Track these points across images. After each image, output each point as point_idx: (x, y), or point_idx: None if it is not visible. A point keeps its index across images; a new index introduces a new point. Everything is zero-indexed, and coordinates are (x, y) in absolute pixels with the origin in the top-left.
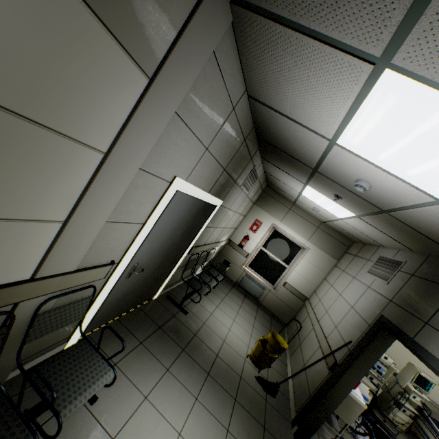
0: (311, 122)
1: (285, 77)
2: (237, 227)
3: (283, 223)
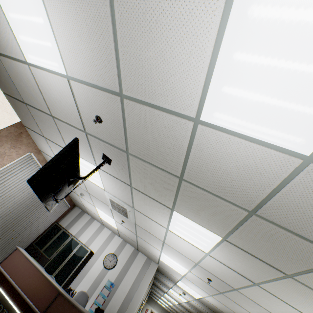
0: (156, 297)
1: (154, 295)
2: (141, 311)
3: (154, 309)
